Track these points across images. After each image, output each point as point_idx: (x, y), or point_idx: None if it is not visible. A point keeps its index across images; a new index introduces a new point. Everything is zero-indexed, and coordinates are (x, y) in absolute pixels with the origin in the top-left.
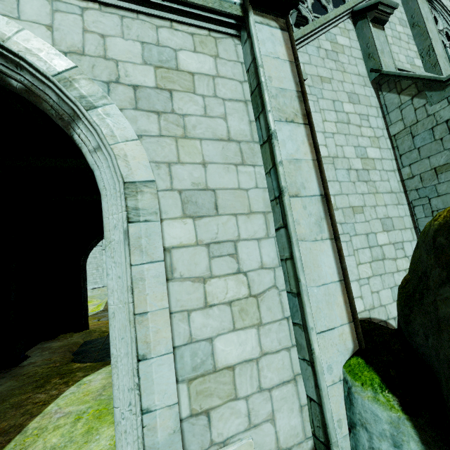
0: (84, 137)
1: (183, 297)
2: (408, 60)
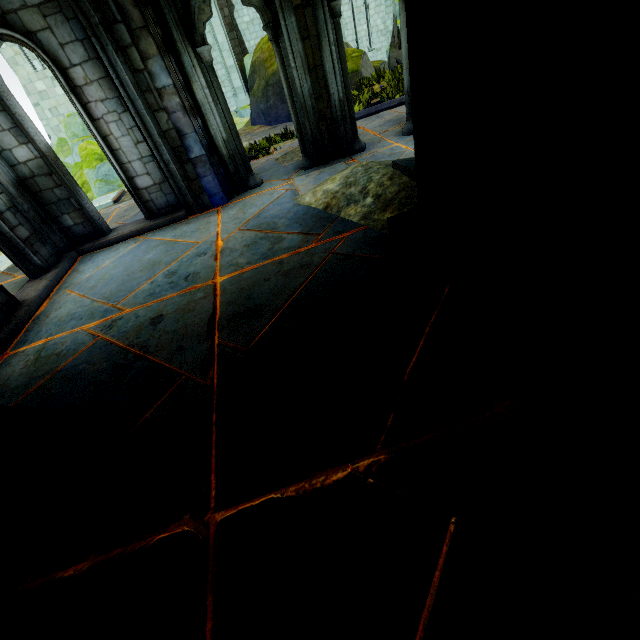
0: None
1: None
2: None
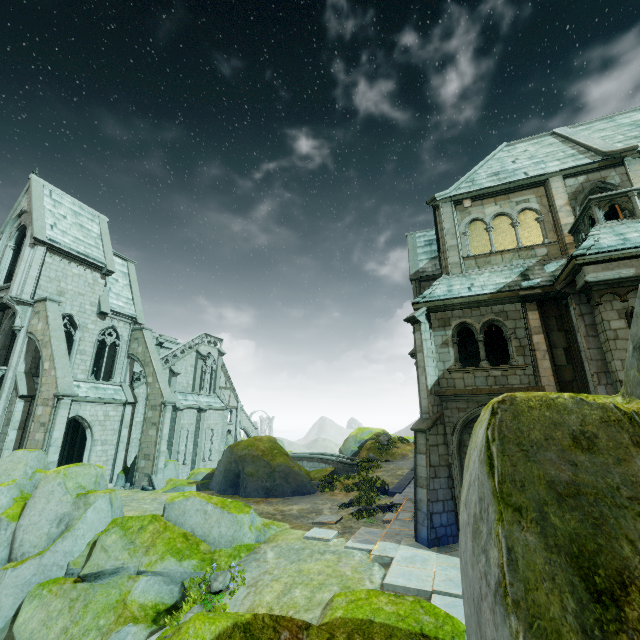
0: (89, 430)
1: (97, 459)
2: (187, 381)
